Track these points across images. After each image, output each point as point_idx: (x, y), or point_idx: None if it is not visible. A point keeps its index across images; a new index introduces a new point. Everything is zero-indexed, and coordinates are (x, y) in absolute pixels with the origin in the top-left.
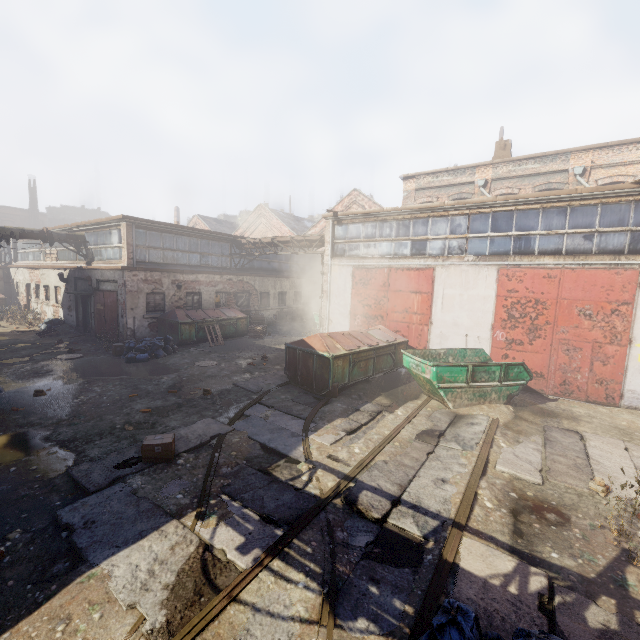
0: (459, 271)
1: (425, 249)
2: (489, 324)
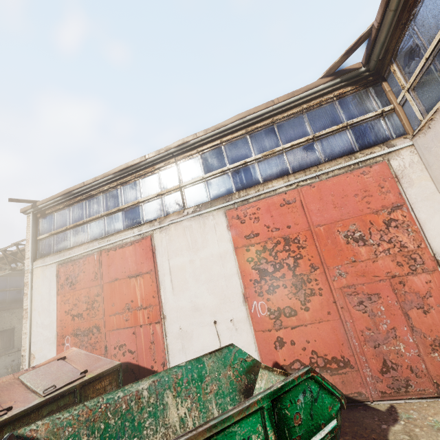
0: (181, 229)
1: (139, 216)
2: (239, 294)
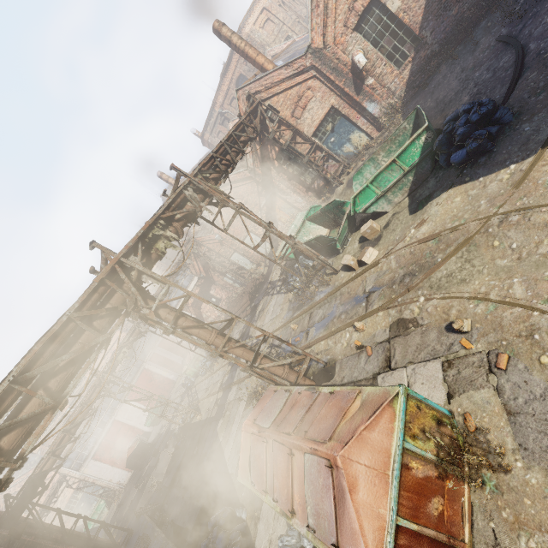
0: (121, 411)
1: (105, 421)
2: (143, 406)
